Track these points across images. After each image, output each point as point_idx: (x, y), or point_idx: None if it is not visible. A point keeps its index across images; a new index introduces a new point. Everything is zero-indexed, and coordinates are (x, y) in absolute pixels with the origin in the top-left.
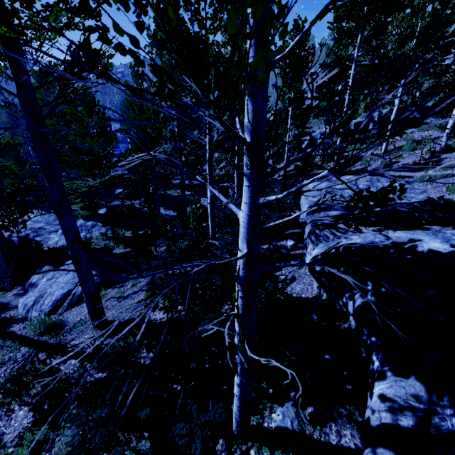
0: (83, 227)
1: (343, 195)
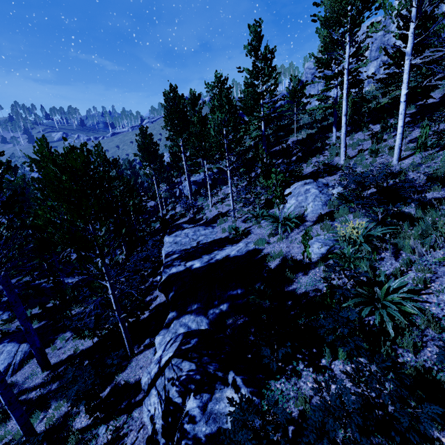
0: None
1: (182, 243)
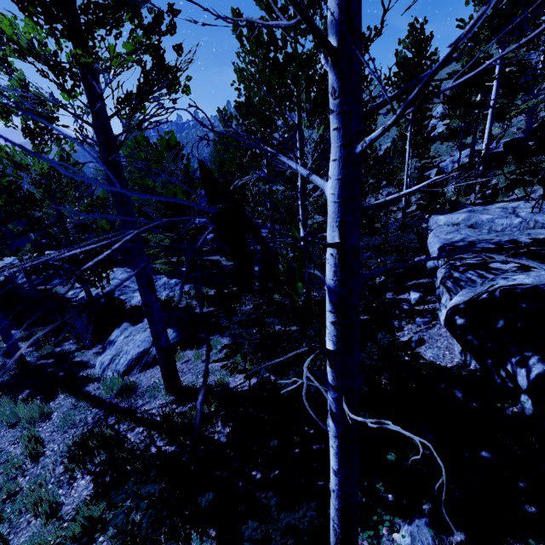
0: (166, 286)
1: (493, 229)
